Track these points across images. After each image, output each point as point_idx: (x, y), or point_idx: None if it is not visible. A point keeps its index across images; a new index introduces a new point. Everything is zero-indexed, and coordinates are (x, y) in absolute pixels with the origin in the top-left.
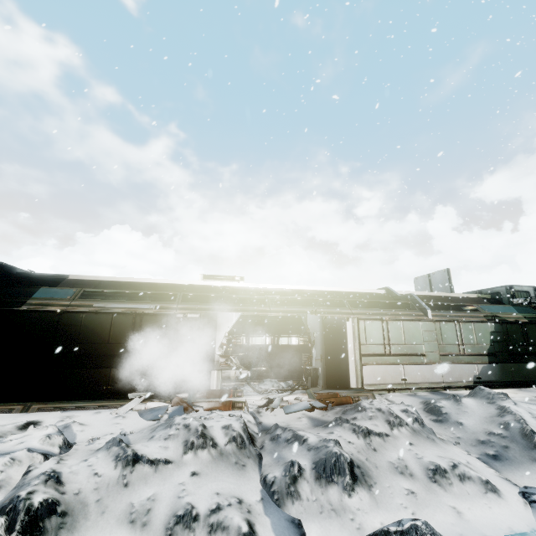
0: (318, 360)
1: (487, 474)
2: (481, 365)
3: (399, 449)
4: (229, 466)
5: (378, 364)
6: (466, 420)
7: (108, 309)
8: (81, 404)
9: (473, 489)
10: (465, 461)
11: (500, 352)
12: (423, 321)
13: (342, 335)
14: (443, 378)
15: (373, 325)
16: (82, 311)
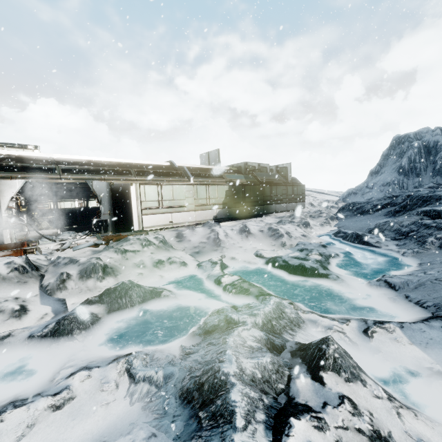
0: (107, 214)
1: (188, 260)
2: (218, 210)
3: (144, 256)
4: (12, 284)
5: (154, 214)
6: (193, 238)
7: None
8: None
9: (175, 266)
10: (179, 256)
11: (229, 202)
12: (186, 184)
13: (127, 196)
14: (196, 219)
15: (151, 188)
16: None
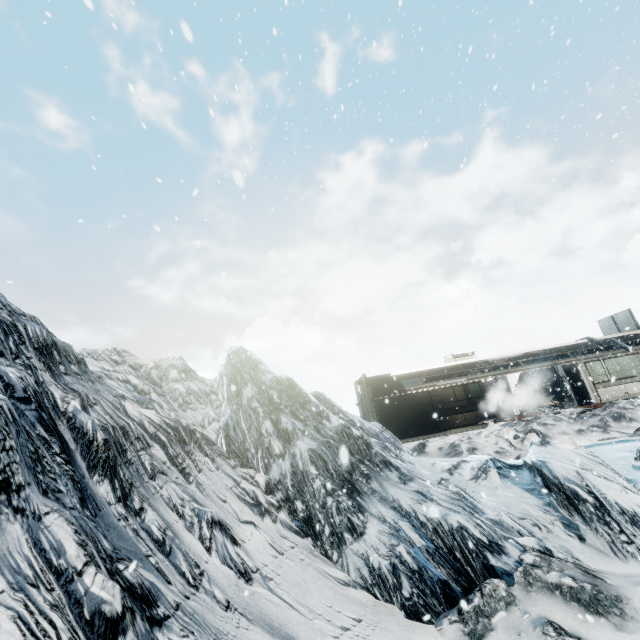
0: (570, 390)
1: None
2: None
3: None
4: (575, 424)
5: (606, 387)
6: None
7: (445, 385)
8: (466, 429)
9: None
10: None
11: None
12: (627, 355)
13: (577, 374)
14: None
15: (595, 364)
16: (438, 387)
